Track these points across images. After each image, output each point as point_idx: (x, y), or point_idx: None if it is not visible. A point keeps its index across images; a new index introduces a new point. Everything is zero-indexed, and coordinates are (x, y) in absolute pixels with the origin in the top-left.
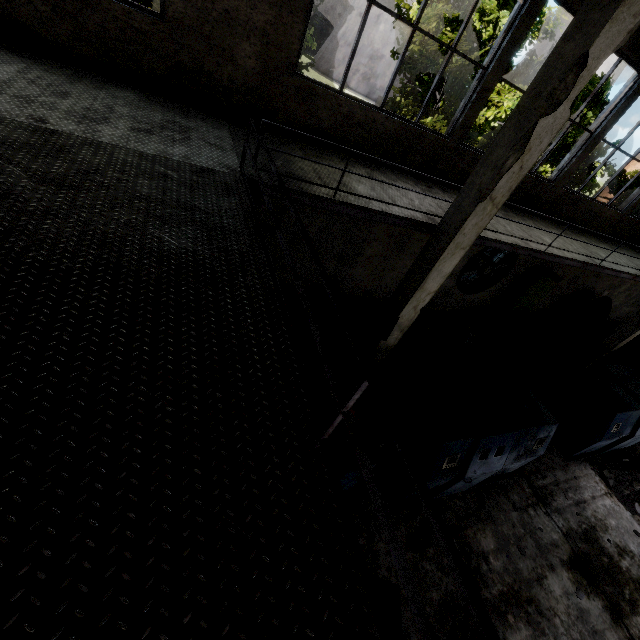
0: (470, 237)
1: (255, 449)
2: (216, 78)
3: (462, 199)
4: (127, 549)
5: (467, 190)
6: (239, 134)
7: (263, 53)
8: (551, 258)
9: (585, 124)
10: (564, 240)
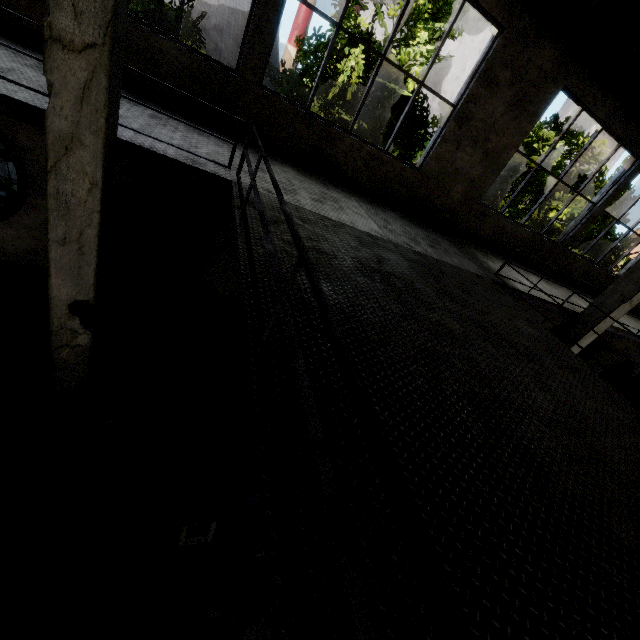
0: (607, 324)
1: None
2: (433, 203)
3: (605, 299)
4: None
5: (610, 293)
6: (450, 241)
7: (467, 191)
8: (637, 339)
9: (609, 220)
10: (635, 324)
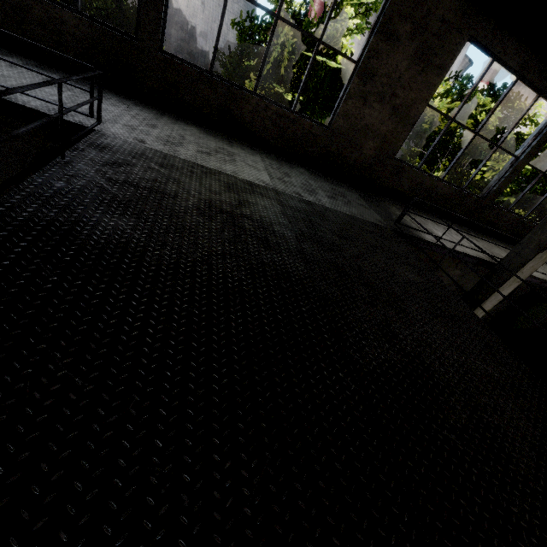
0: (525, 274)
1: (543, 402)
2: (347, 160)
3: (521, 248)
4: (542, 439)
5: (526, 243)
6: (361, 195)
7: (379, 147)
8: None
9: None
10: None
